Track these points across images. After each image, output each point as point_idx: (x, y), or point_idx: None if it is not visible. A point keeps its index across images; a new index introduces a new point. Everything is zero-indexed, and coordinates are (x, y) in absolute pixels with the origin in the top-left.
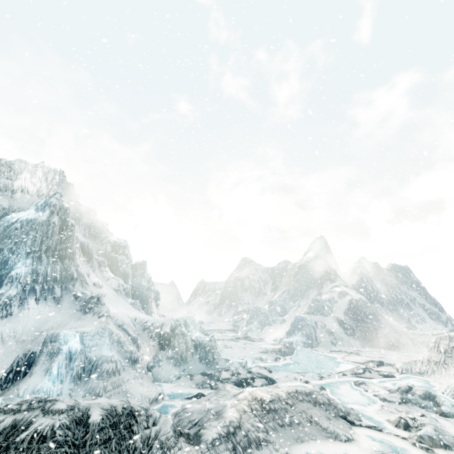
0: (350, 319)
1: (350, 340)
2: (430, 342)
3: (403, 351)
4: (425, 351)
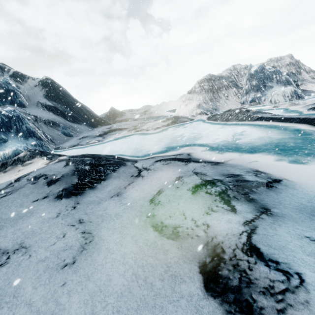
0: (59, 104)
1: (79, 126)
2: (195, 88)
3: (112, 124)
4: (196, 96)
